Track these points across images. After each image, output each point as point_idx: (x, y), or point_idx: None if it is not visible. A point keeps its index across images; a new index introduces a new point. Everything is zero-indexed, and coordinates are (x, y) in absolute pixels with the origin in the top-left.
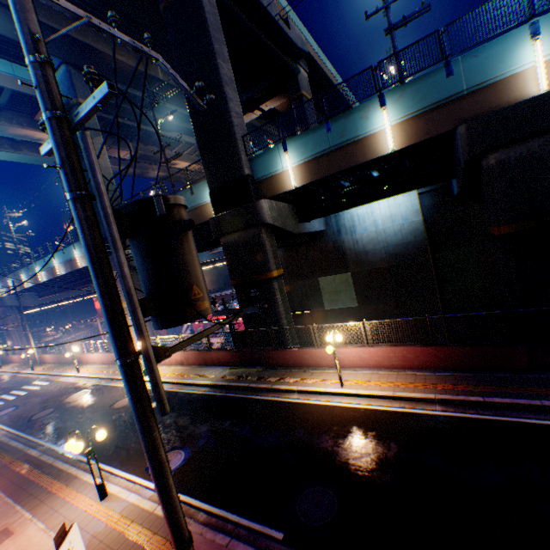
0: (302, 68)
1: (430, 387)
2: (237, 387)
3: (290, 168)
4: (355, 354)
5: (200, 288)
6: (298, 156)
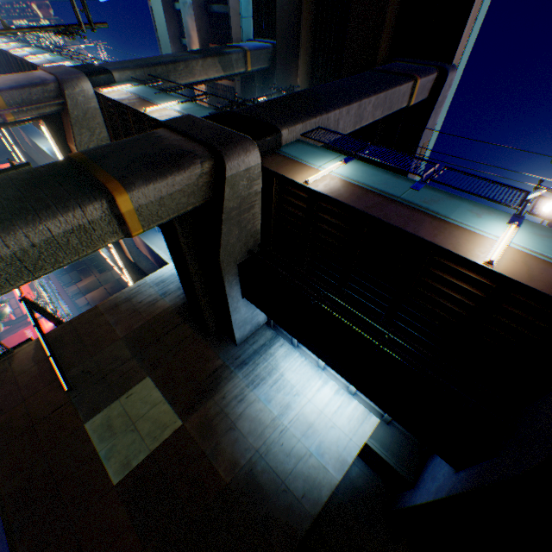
0: None
1: None
2: None
3: (329, 171)
4: None
5: None
6: (351, 174)
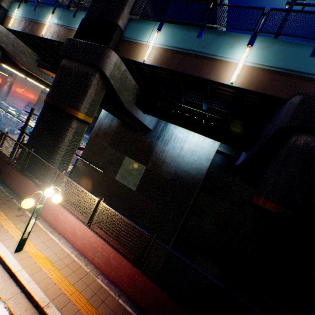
0: None
1: None
2: None
3: (153, 45)
4: (73, 224)
5: None
6: (164, 41)
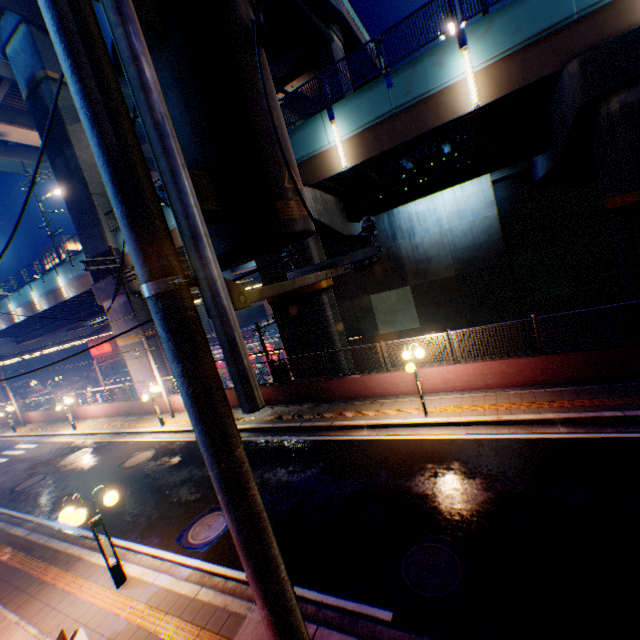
0: (336, 36)
1: (544, 405)
2: (286, 428)
3: (339, 142)
4: (437, 375)
5: (295, 174)
6: (349, 126)
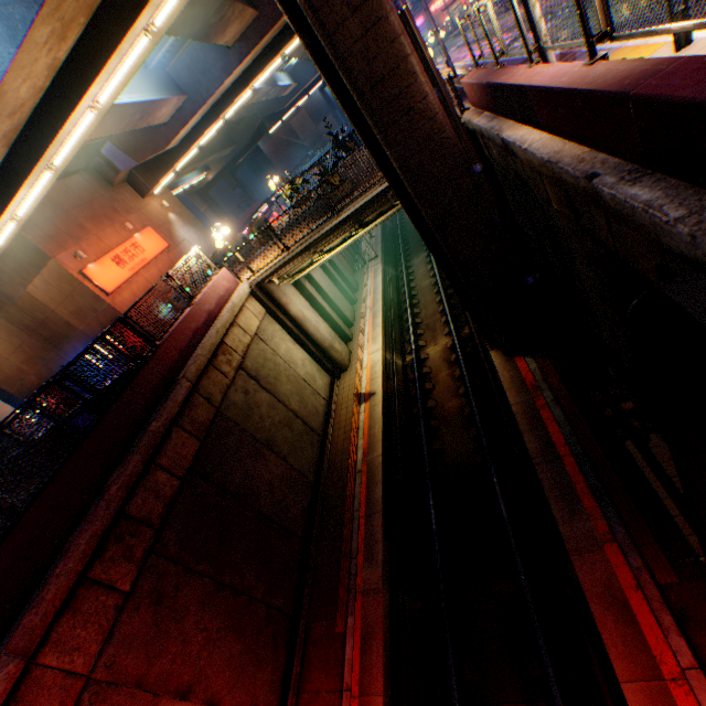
0: None
1: None
2: None
3: None
4: None
5: None
6: None
